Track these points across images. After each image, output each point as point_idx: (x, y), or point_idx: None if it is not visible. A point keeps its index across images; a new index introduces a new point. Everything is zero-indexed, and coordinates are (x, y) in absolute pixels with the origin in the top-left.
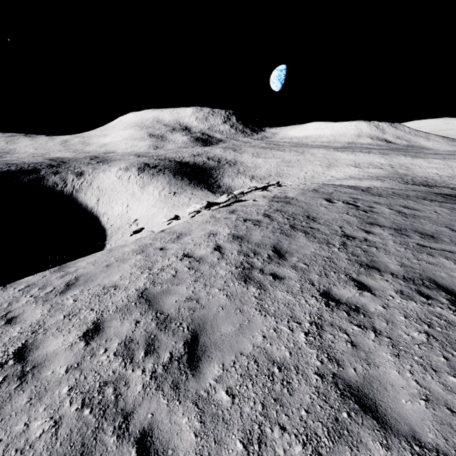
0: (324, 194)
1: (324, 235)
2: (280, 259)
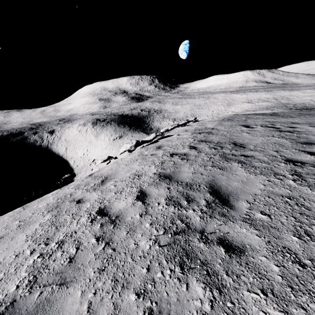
0: (240, 122)
1: (264, 163)
2: (224, 207)
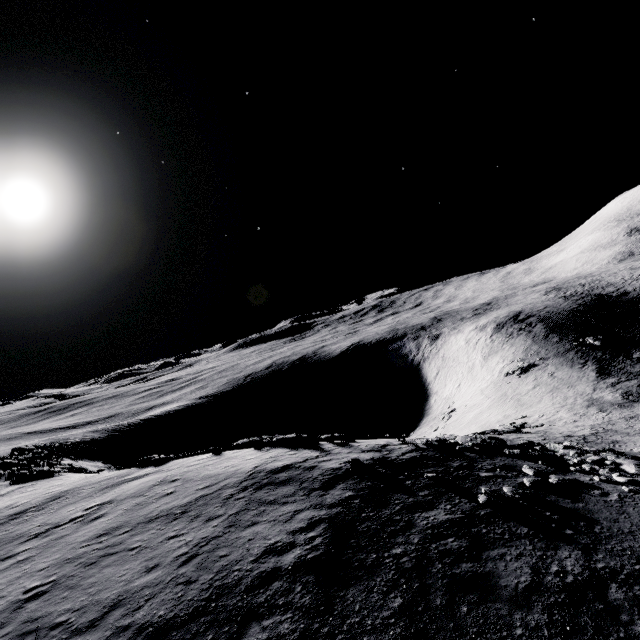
0: (133, 494)
1: None
2: None
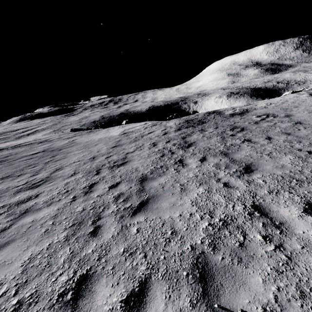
0: None
1: None
2: None
